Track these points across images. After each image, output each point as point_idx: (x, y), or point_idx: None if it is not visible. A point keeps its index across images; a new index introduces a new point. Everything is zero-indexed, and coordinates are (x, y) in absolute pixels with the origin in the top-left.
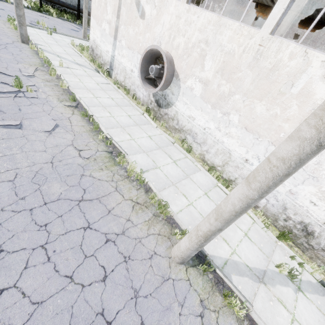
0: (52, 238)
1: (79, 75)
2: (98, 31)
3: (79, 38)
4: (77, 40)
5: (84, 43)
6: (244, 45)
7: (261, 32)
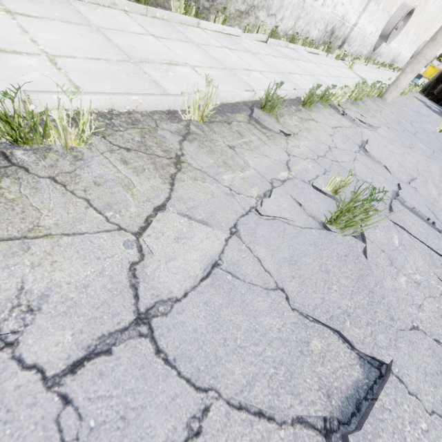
0: (440, 148)
1: None
2: None
3: None
4: None
5: None
6: None
7: None
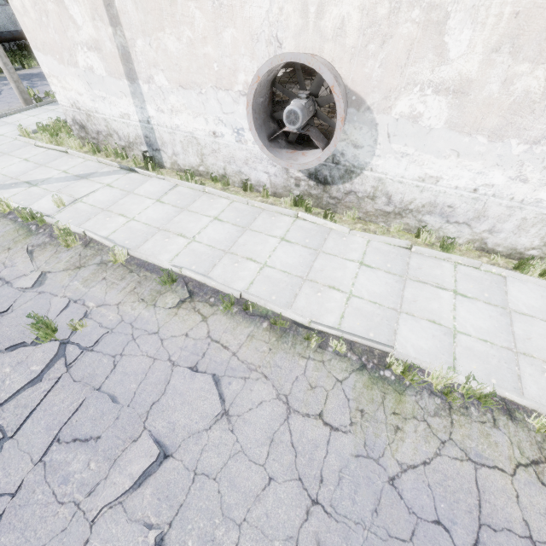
0: None
1: (112, 205)
2: (75, 79)
3: (19, 111)
4: (20, 116)
5: (37, 116)
6: None
7: None
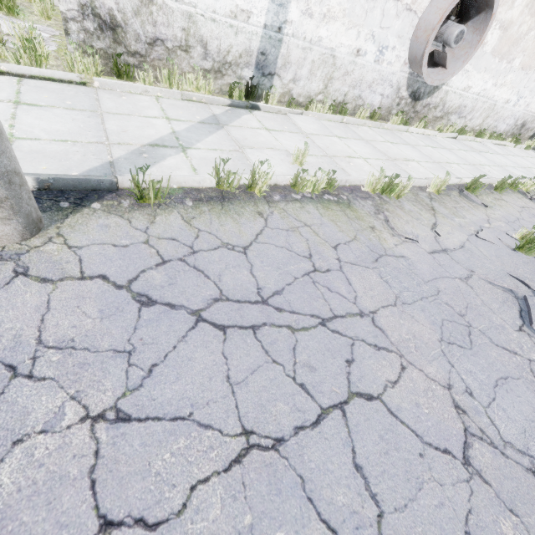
0: None
1: (324, 150)
2: None
3: None
4: None
5: None
6: None
7: None
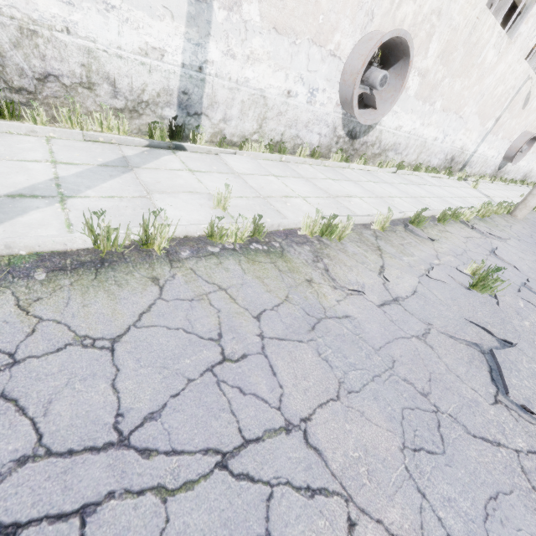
0: None
1: (257, 191)
2: None
3: None
4: None
5: None
6: (467, 18)
7: (483, 2)
